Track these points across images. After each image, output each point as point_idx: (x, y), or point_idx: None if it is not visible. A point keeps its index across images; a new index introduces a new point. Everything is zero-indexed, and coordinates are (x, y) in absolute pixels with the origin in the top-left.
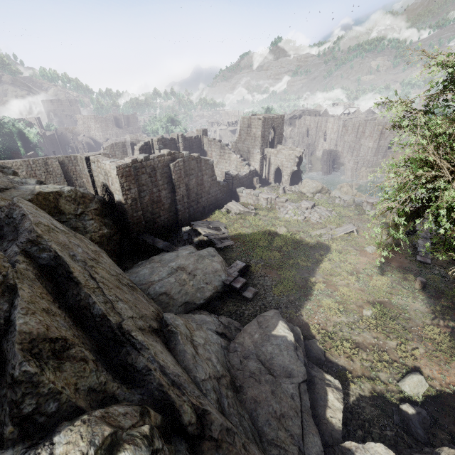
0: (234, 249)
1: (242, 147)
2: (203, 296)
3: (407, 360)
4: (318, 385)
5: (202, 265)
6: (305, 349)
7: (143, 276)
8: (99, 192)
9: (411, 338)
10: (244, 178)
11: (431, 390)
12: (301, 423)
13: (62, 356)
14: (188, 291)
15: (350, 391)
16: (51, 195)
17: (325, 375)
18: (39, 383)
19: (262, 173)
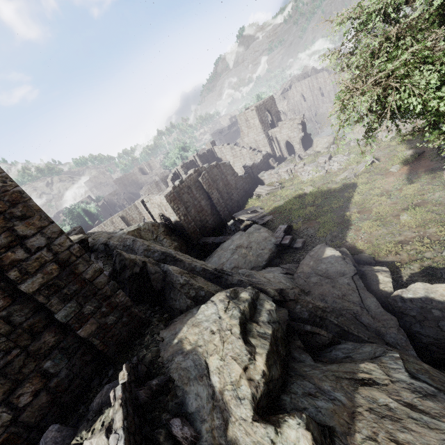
0: (275, 220)
1: (248, 140)
2: (263, 259)
3: None
4: (369, 274)
5: (254, 238)
6: (355, 261)
7: (214, 263)
8: (158, 222)
9: None
10: (260, 164)
11: None
12: (358, 295)
13: (195, 279)
14: (251, 260)
15: (402, 274)
16: (135, 232)
17: (374, 268)
18: (192, 284)
19: (275, 152)
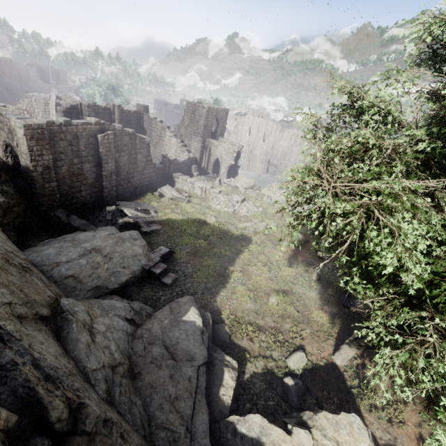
0: (162, 234)
1: (185, 132)
2: (118, 281)
3: (296, 339)
4: (217, 366)
5: (122, 248)
6: (213, 333)
7: (47, 256)
8: None
9: (303, 321)
10: (182, 163)
11: (309, 364)
12: (193, 403)
13: None
14: (101, 275)
15: (246, 369)
16: None
17: (226, 357)
18: None
19: (202, 162)
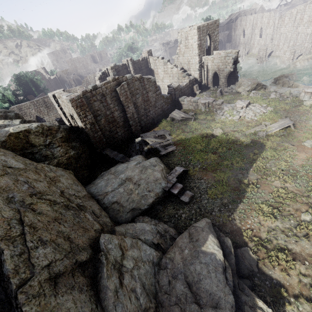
0: (176, 154)
1: (183, 60)
2: (147, 203)
3: None
4: None
5: (145, 175)
6: (236, 260)
7: (100, 188)
8: (70, 120)
9: None
10: (185, 87)
11: None
12: None
13: None
14: (134, 199)
15: (286, 311)
16: (21, 134)
17: (257, 301)
18: None
19: (202, 79)
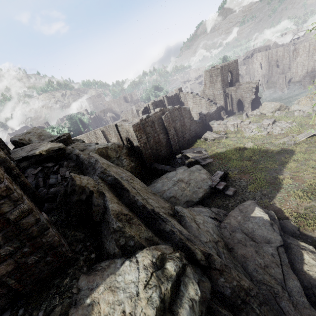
0: (214, 164)
1: (208, 92)
2: (198, 196)
3: None
4: (294, 249)
5: (194, 177)
6: (280, 226)
7: (158, 188)
8: (125, 143)
9: None
10: (213, 113)
11: None
12: (281, 271)
13: (130, 222)
14: (187, 194)
15: None
16: (103, 149)
17: (300, 243)
18: (124, 232)
19: (227, 107)
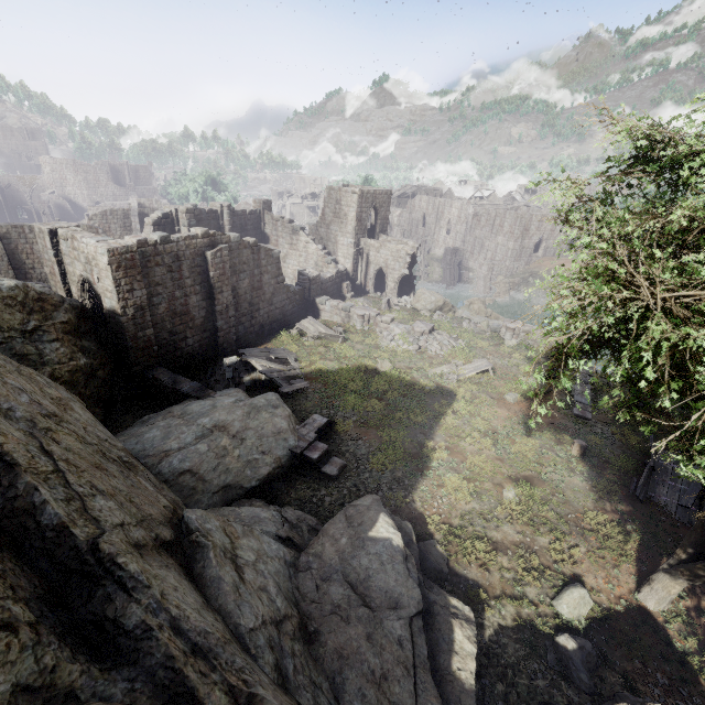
0: (311, 394)
1: (327, 234)
2: (257, 475)
3: (564, 564)
4: (440, 617)
5: (257, 422)
6: (419, 557)
7: (150, 442)
8: (74, 292)
9: (569, 530)
10: (328, 281)
11: (597, 609)
12: (413, 687)
13: None
14: (231, 467)
15: (486, 620)
16: None
17: (450, 599)
18: None
19: (356, 275)
